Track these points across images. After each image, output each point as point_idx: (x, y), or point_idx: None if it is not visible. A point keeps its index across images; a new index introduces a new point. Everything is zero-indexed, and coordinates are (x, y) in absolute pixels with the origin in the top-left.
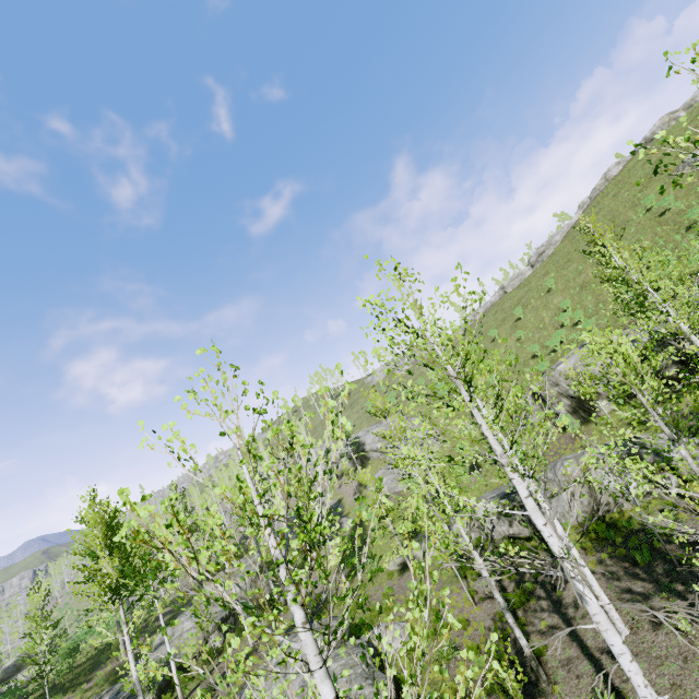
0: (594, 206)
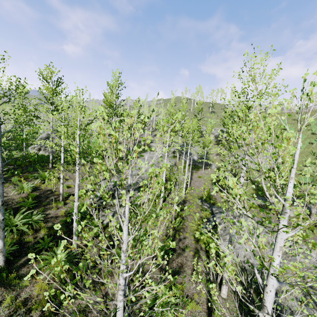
0: None
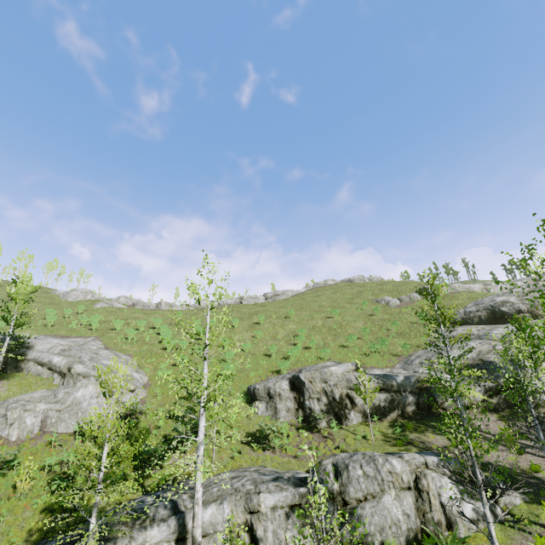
0: (318, 291)
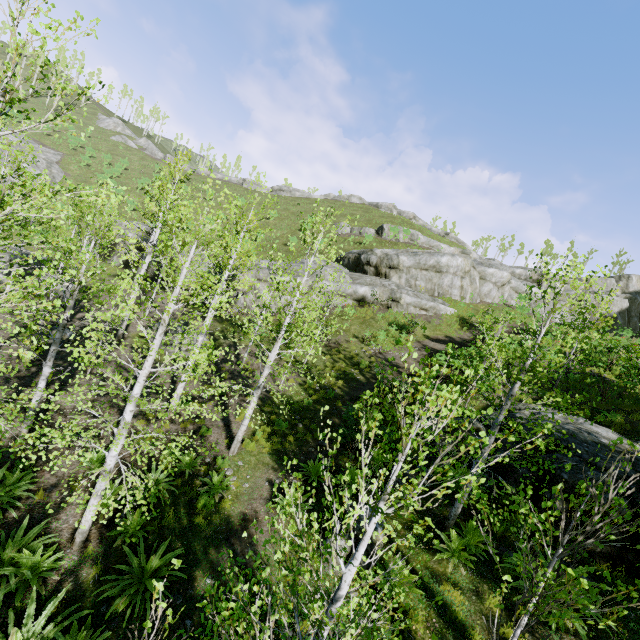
0: (324, 201)
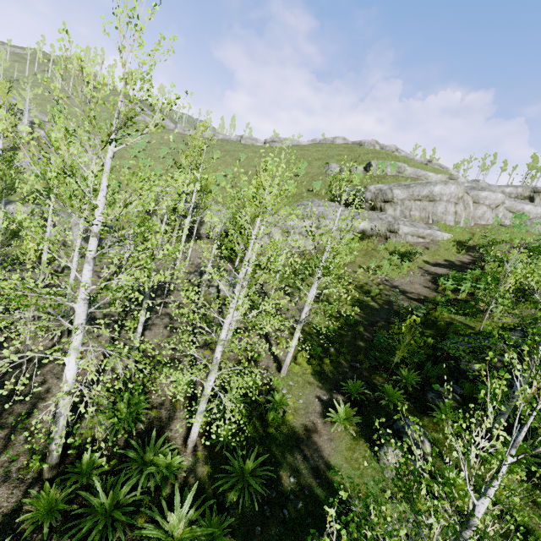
0: (312, 146)
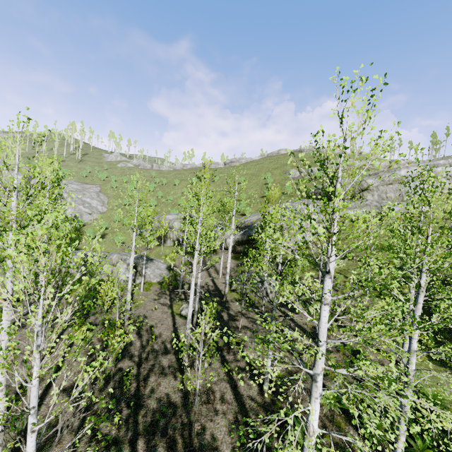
0: (264, 160)
